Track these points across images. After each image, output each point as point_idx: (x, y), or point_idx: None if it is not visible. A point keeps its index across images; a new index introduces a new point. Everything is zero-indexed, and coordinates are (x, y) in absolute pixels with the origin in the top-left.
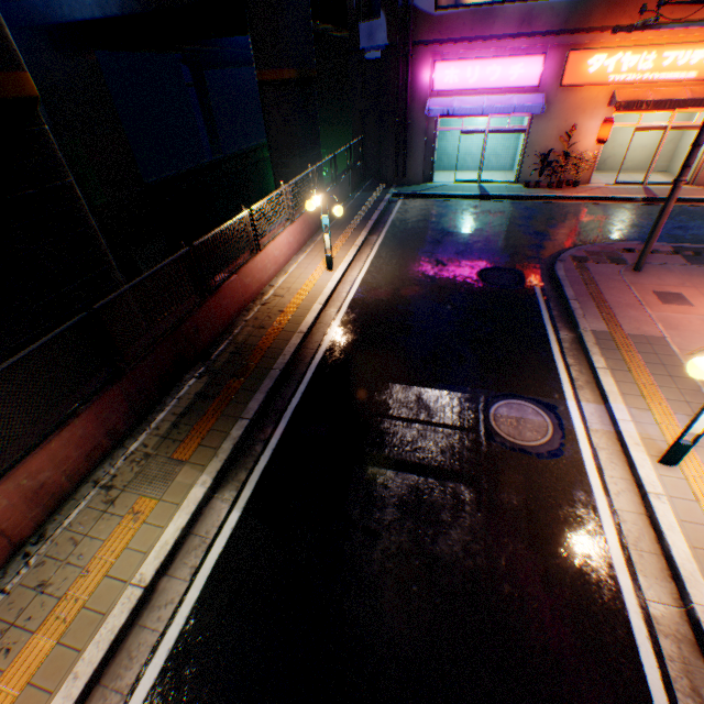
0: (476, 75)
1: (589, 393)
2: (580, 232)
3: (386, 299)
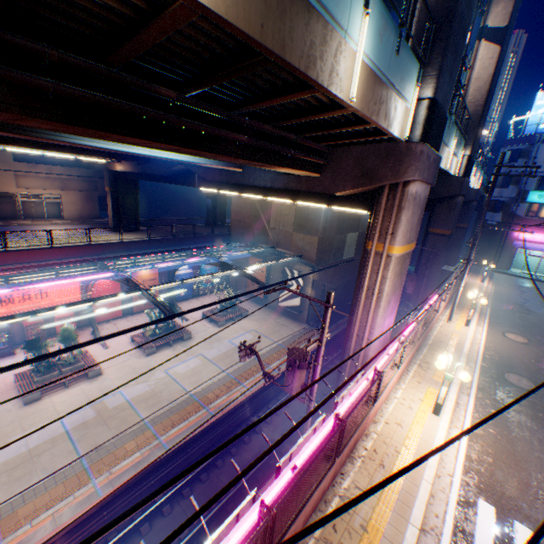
0: (539, 237)
1: None
2: None
3: (505, 293)
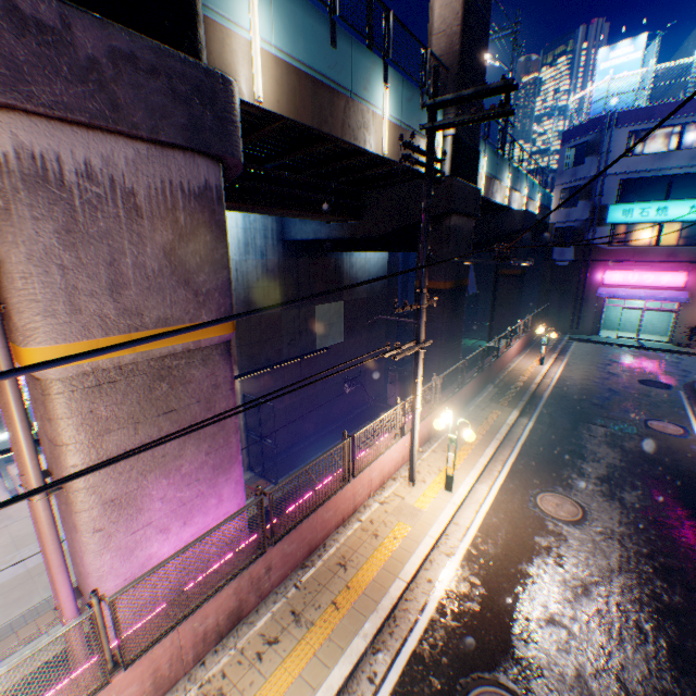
0: (635, 278)
1: None
2: None
3: (578, 381)
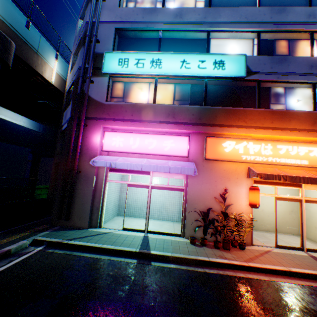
0: (138, 143)
1: None
2: None
3: None
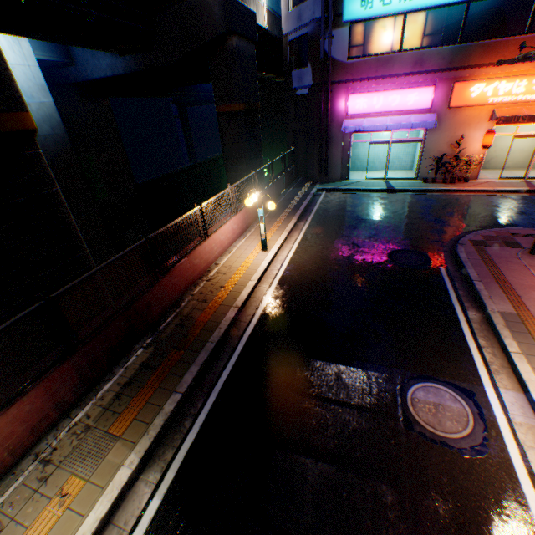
0: (381, 102)
1: (505, 378)
2: (474, 219)
3: (310, 277)
